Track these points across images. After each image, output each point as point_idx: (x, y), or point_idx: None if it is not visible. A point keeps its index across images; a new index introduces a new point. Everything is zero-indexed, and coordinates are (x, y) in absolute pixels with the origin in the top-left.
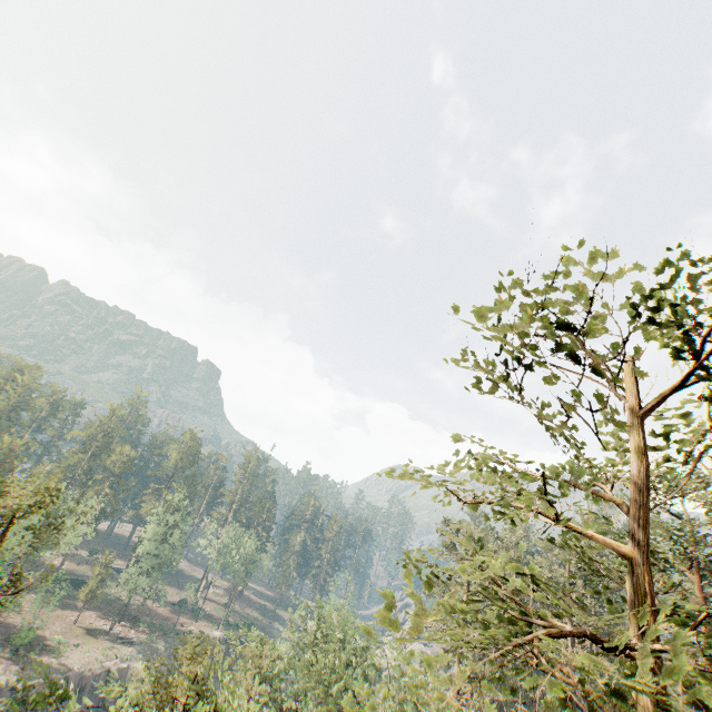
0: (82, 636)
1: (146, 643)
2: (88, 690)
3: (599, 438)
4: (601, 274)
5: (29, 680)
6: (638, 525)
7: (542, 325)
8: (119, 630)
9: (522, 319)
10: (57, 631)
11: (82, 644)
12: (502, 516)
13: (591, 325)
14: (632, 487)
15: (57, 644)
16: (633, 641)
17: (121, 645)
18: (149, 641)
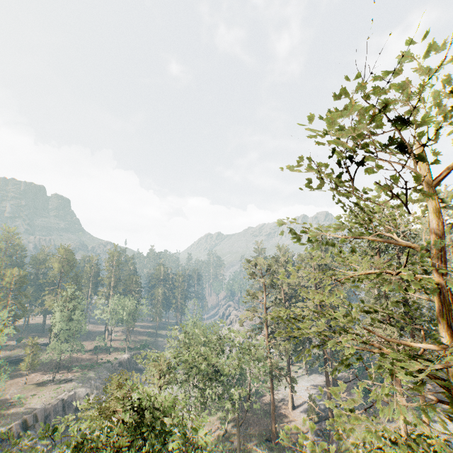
0: (35, 389)
1: (81, 377)
2: (53, 414)
3: (407, 208)
4: (428, 70)
5: (8, 425)
6: (440, 262)
7: (375, 125)
8: (60, 376)
9: (359, 122)
10: (15, 392)
11: (37, 393)
12: (354, 279)
13: (426, 118)
14: (434, 237)
15: (18, 400)
16: (443, 333)
17: (65, 384)
18: (83, 375)
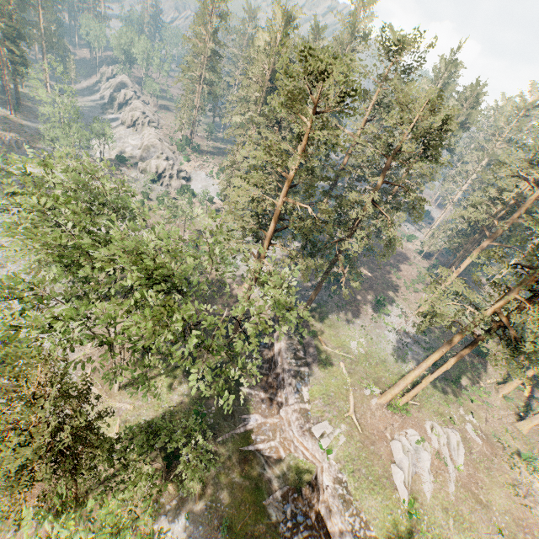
0: None
1: None
2: None
3: None
4: None
5: None
6: None
7: None
8: None
9: None
10: None
11: None
12: None
13: None
14: None
15: None
16: None
17: None
18: None
